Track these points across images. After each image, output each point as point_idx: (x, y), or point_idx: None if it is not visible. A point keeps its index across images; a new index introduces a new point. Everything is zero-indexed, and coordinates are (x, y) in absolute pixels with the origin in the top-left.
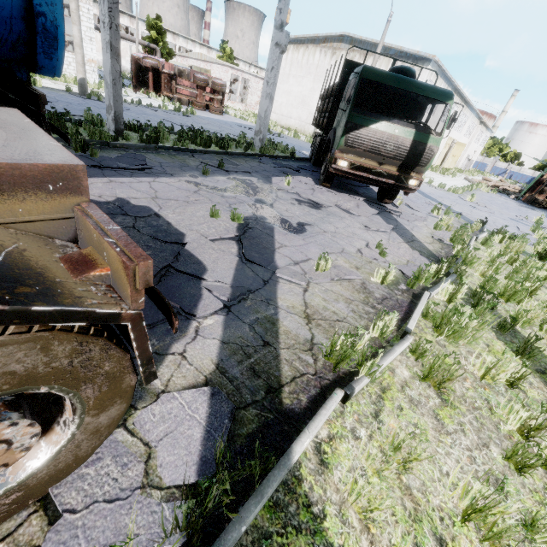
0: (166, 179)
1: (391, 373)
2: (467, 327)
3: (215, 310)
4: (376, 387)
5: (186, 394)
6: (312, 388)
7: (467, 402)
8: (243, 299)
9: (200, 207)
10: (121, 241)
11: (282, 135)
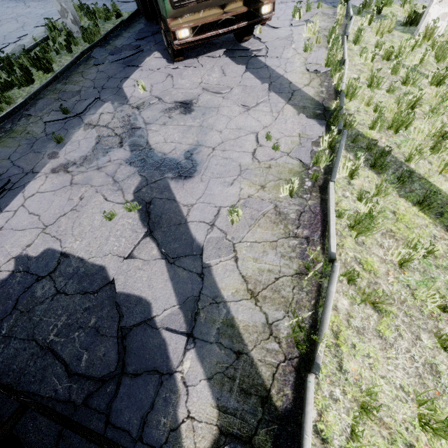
0: (33, 186)
1: (335, 311)
2: (374, 207)
3: (184, 347)
4: (330, 337)
5: None
6: (289, 376)
7: (395, 301)
8: (196, 315)
9: (91, 209)
10: None
11: None
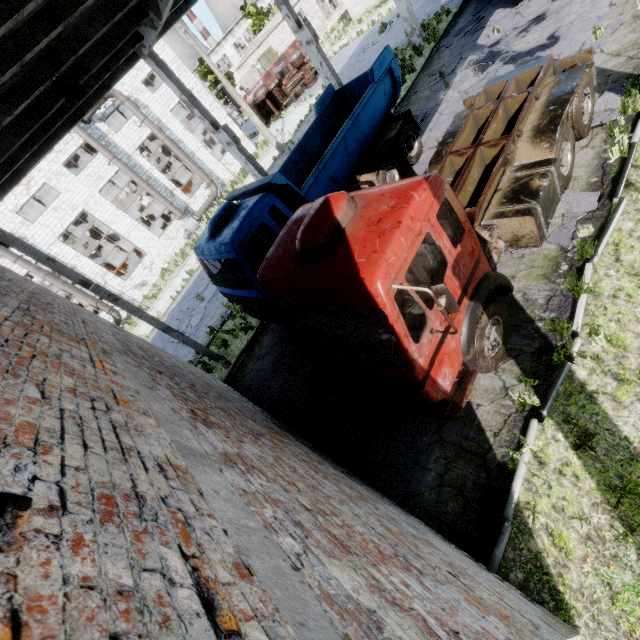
0: (442, 108)
1: None
2: None
3: None
4: None
5: (600, 99)
6: None
7: None
8: None
9: None
10: (580, 52)
11: (396, 13)
